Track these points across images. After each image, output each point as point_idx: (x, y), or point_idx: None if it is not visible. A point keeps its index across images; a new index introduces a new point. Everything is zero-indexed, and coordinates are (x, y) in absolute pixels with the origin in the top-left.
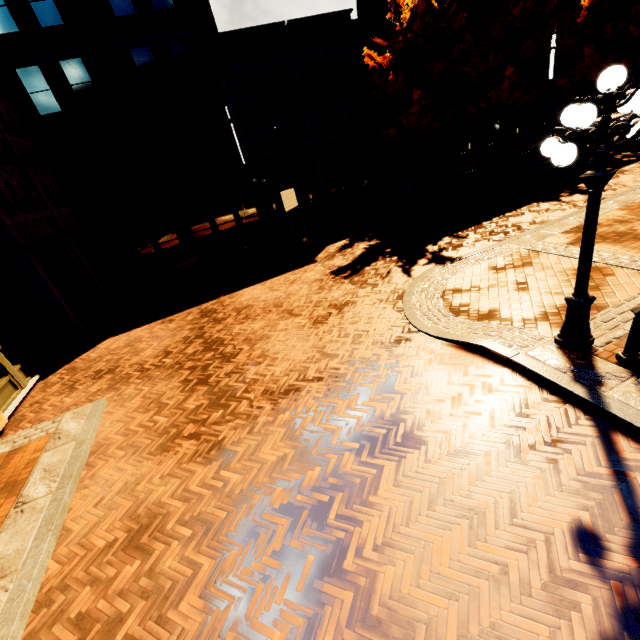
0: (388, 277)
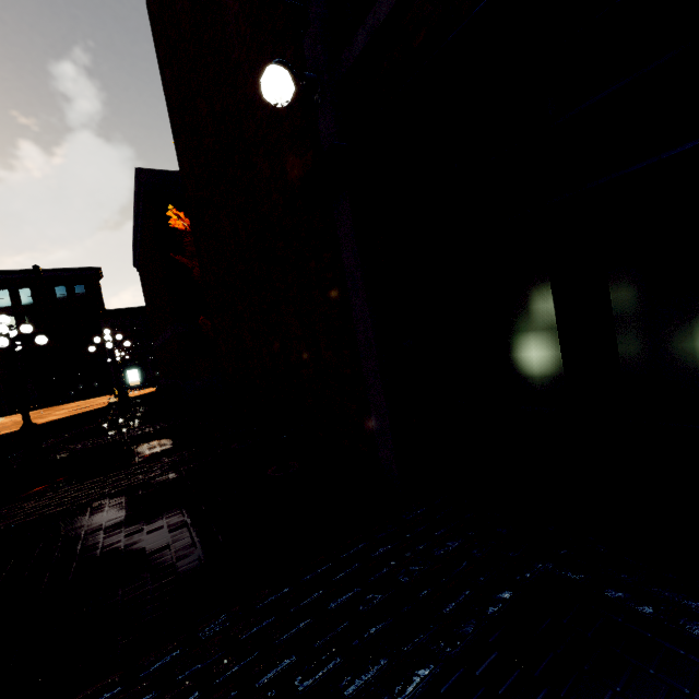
0: None
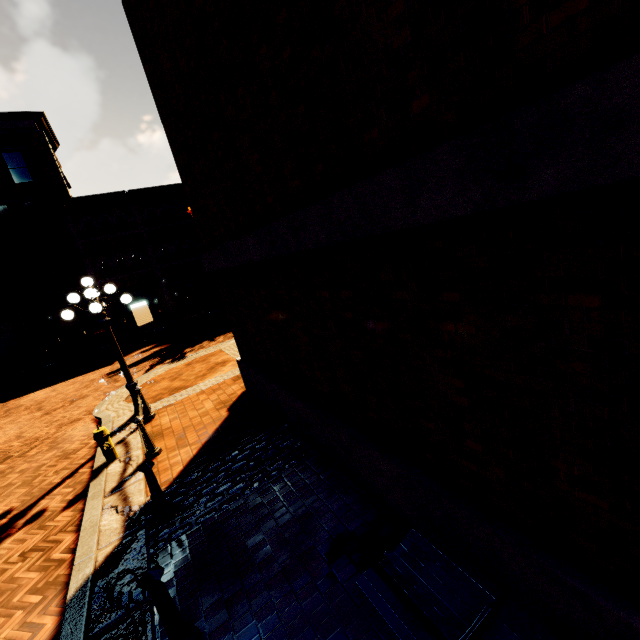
0: (134, 374)
